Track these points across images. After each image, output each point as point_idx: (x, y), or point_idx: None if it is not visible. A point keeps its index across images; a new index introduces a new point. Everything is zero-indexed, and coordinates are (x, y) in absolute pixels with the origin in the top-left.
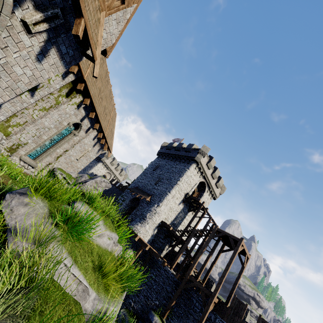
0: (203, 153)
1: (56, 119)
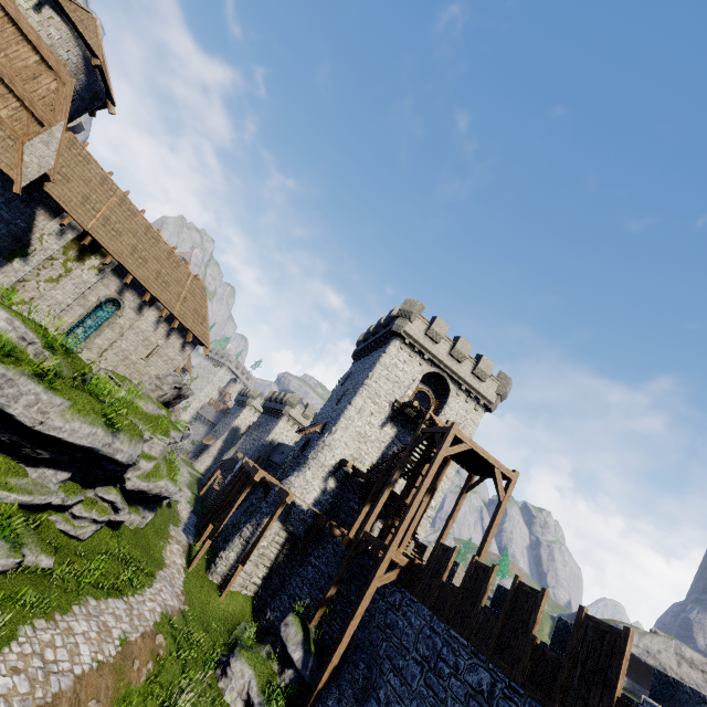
0: (406, 314)
1: (72, 291)
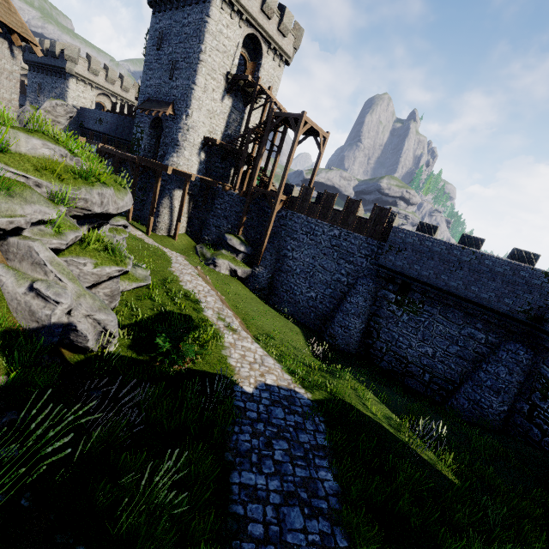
0: None
1: None
